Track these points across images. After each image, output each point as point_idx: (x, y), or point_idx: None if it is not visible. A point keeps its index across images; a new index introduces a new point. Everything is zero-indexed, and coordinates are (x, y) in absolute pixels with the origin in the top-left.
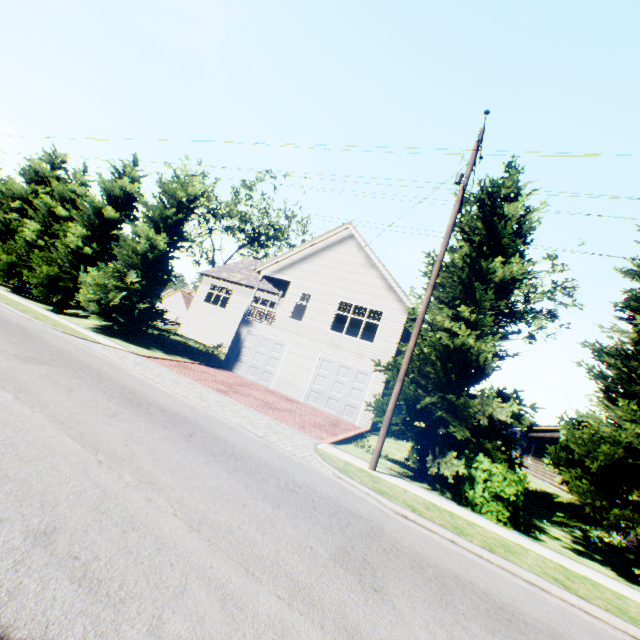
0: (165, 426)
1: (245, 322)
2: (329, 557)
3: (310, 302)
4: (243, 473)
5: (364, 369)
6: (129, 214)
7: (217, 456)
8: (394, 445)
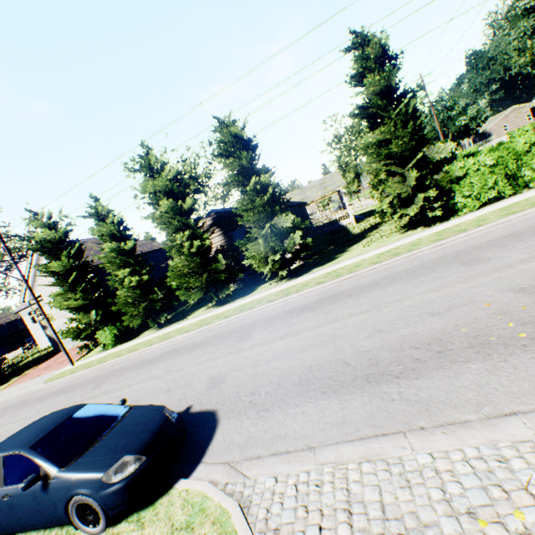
0: None
1: (45, 328)
2: None
3: None
4: None
5: None
6: None
7: None
8: None
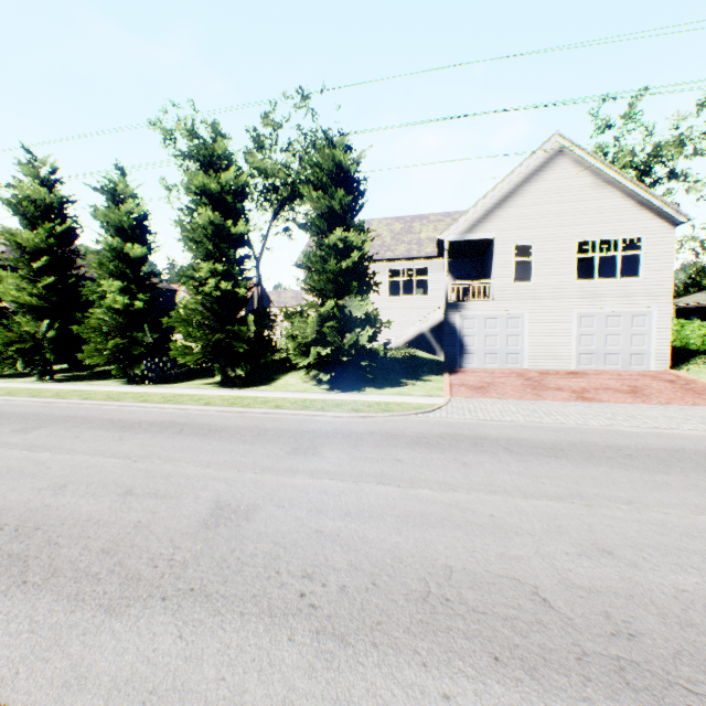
0: None
1: (452, 307)
2: None
3: (534, 256)
4: None
5: (639, 310)
6: (242, 221)
7: None
8: (705, 375)
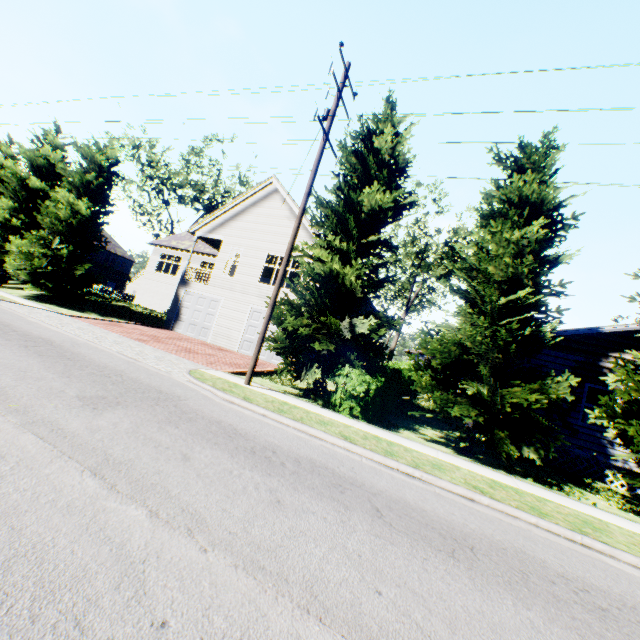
0: (10, 340)
1: (183, 283)
2: (75, 396)
3: (241, 258)
4: (60, 364)
5: None
6: (58, 184)
7: (46, 356)
8: None
